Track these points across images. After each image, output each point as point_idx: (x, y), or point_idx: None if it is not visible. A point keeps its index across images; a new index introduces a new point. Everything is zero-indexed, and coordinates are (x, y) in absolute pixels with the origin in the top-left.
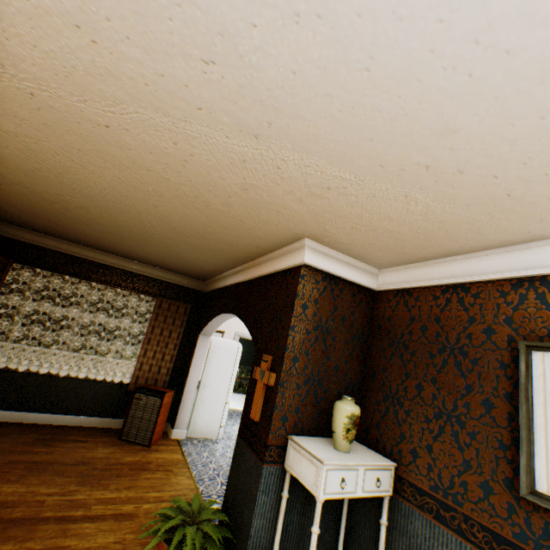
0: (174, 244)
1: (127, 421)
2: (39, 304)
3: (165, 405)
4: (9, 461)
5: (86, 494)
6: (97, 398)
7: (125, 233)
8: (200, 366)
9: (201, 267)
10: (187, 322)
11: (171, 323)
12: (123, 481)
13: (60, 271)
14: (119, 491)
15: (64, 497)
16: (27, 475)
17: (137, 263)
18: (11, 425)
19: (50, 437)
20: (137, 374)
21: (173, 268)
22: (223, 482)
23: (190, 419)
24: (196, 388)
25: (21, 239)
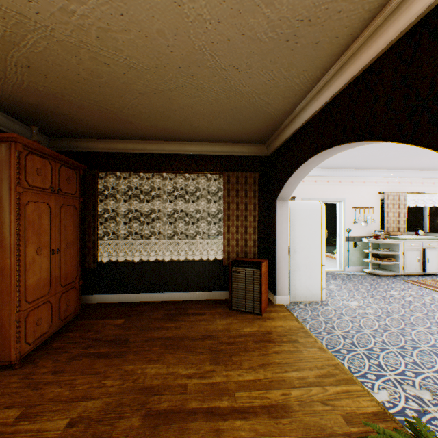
0: (231, 63)
1: (232, 293)
2: (130, 205)
3: (263, 275)
4: (148, 339)
5: (222, 376)
6: (200, 276)
7: (168, 79)
8: (285, 233)
9: (264, 112)
10: (258, 192)
11: (243, 196)
12: (253, 357)
13: (134, 171)
14: (254, 370)
15: (202, 380)
16: (163, 353)
17: (194, 144)
18: (144, 304)
19: (174, 313)
20: (226, 250)
21: (229, 135)
22: (366, 355)
23: (288, 285)
24: (287, 254)
25: (97, 150)
